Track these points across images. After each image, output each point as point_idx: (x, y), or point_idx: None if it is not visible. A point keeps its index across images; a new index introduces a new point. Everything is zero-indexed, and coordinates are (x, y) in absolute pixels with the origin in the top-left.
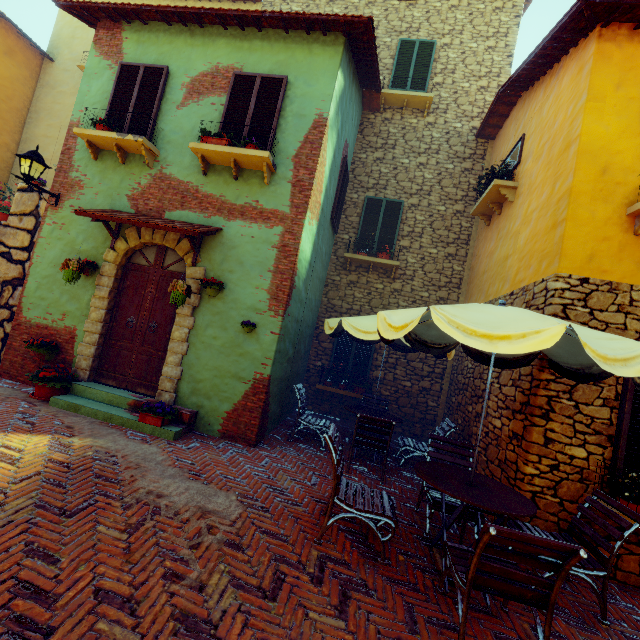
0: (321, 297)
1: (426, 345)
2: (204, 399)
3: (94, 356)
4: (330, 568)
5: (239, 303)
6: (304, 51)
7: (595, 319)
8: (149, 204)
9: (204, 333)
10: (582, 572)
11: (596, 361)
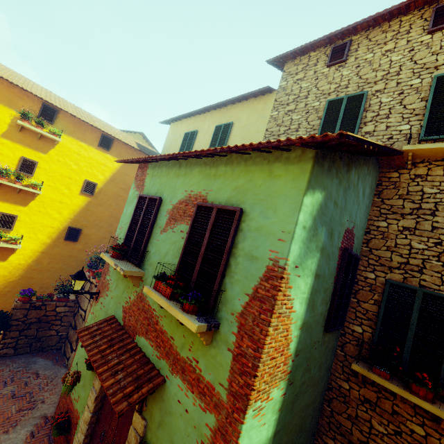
0: (321, 404)
1: None
2: None
3: None
4: None
5: None
6: (263, 173)
7: None
8: (130, 321)
9: None
10: None
11: None
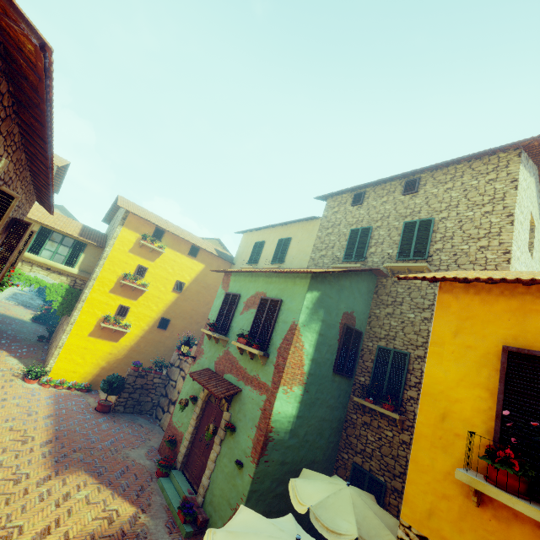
0: (341, 431)
1: None
2: (213, 511)
3: (184, 455)
4: None
5: (239, 444)
6: (292, 282)
7: None
8: (220, 367)
9: (222, 460)
10: None
11: None
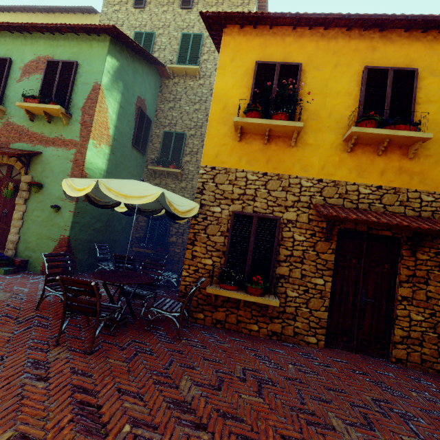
0: None
1: (139, 210)
2: (32, 252)
3: None
4: (35, 319)
5: (51, 195)
6: (87, 45)
7: (218, 189)
8: (1, 140)
9: (32, 214)
10: (170, 314)
11: (115, 197)
